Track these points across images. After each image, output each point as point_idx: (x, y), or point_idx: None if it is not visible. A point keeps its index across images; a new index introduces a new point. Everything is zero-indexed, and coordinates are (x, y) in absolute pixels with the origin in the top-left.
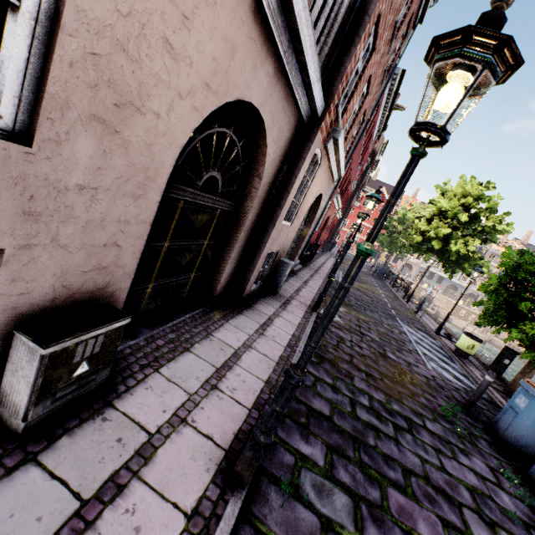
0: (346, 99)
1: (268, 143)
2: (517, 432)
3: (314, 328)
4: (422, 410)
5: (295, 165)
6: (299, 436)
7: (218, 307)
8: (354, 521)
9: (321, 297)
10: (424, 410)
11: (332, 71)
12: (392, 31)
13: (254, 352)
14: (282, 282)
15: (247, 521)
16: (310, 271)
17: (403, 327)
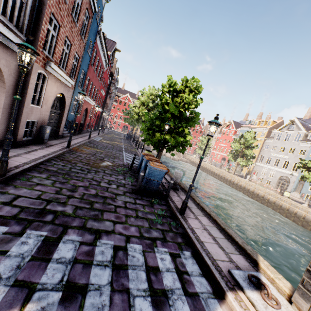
0: (52, 47)
1: (1, 67)
2: (139, 168)
3: (65, 153)
4: (107, 169)
5: (27, 77)
6: (37, 173)
7: (0, 146)
8: (52, 184)
9: (69, 141)
10: (108, 169)
11: (33, 36)
12: (72, 17)
13: (20, 157)
14: (46, 137)
15: (4, 184)
16: (77, 137)
17: (124, 153)
